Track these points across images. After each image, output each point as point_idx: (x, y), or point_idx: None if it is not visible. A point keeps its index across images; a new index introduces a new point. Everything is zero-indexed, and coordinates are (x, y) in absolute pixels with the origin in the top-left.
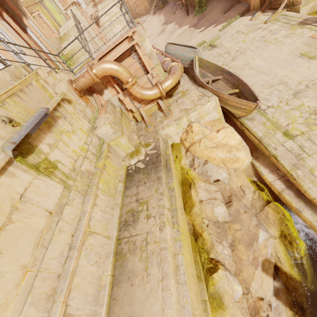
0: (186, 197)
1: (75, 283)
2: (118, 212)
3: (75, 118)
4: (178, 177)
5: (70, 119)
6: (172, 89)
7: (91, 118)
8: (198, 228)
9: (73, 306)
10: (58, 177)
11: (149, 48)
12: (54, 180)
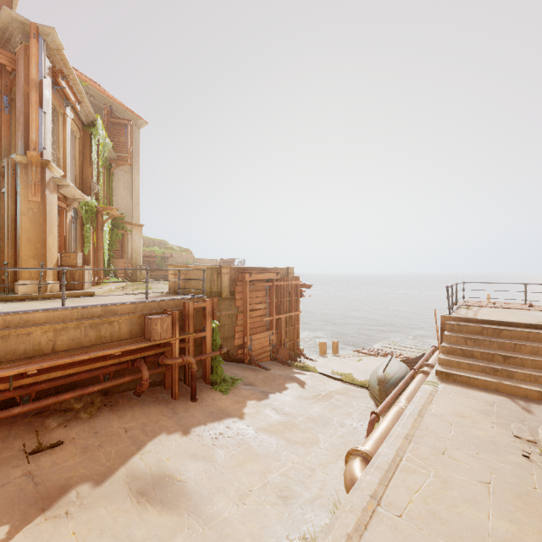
0: None
1: None
2: None
3: None
4: None
5: None
6: None
7: None
8: None
9: None
10: None
11: None
12: None
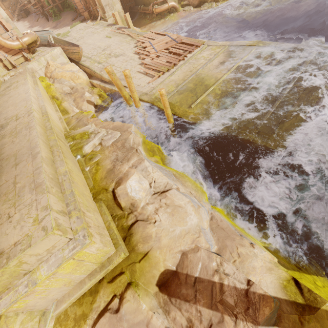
0: (48, 90)
1: None
2: None
3: None
4: (43, 86)
5: None
6: (31, 44)
7: None
8: (54, 94)
9: None
10: None
11: (5, 15)
12: None
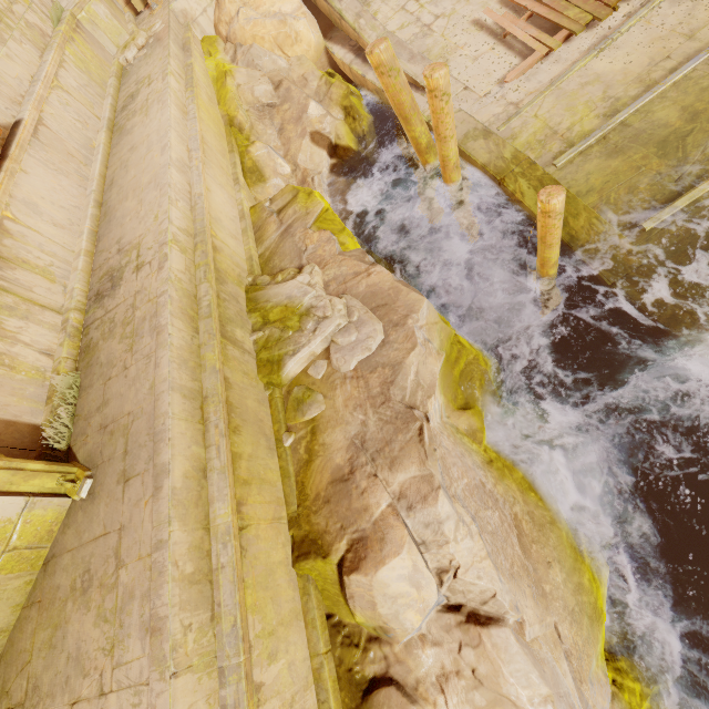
0: (221, 92)
1: (49, 111)
2: (111, 100)
3: None
4: (210, 76)
5: None
6: None
7: None
8: (234, 112)
9: (51, 126)
10: None
11: None
12: None
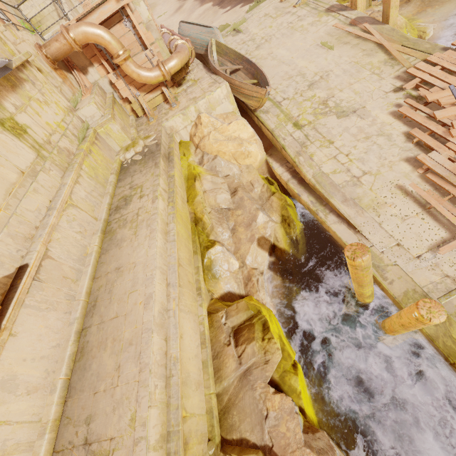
0: (190, 190)
1: (56, 237)
2: (108, 199)
3: (47, 89)
4: (183, 173)
5: (40, 87)
6: (178, 73)
7: (72, 100)
8: (199, 214)
9: (54, 253)
10: (29, 142)
11: (145, 15)
12: (24, 143)
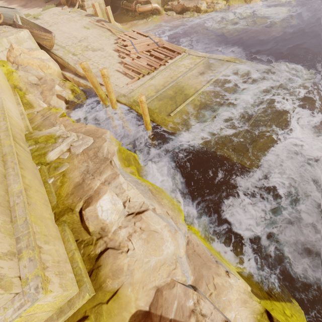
0: (10, 77)
1: None
2: None
3: None
4: (4, 72)
5: None
6: None
7: None
8: (17, 83)
9: None
10: None
11: None
12: None
